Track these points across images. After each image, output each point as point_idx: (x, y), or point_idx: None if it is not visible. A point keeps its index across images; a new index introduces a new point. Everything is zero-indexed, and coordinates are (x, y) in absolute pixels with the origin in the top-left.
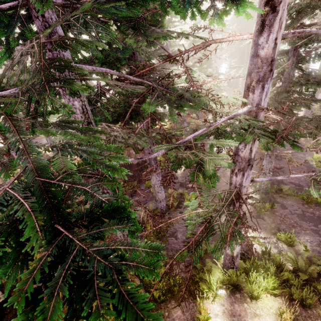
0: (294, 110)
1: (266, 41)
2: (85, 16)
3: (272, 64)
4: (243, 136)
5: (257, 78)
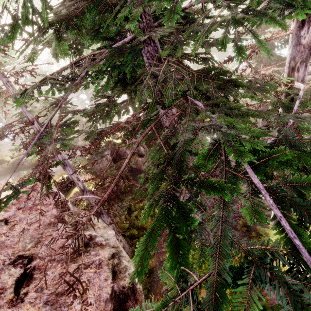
0: None
1: (306, 33)
2: (161, 39)
3: None
4: (306, 104)
5: (301, 60)
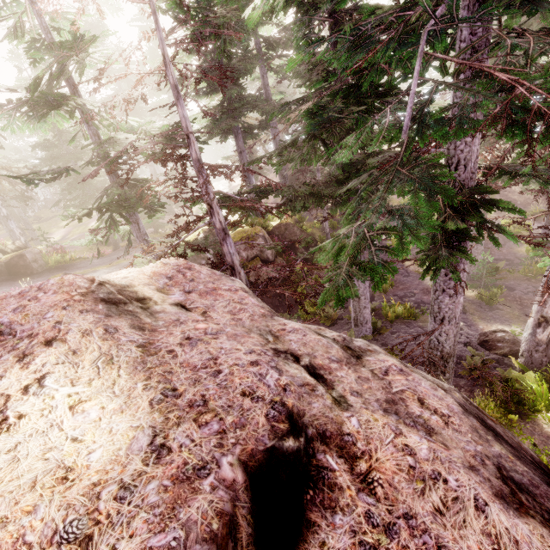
0: None
1: None
2: None
3: None
4: None
5: None
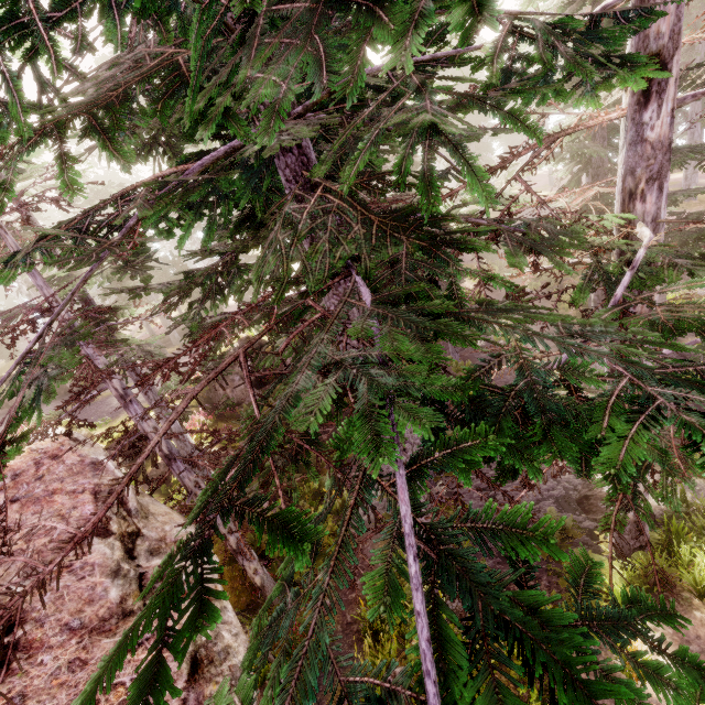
0: None
1: (656, 117)
2: (327, 133)
3: (670, 149)
4: (660, 275)
5: (647, 176)
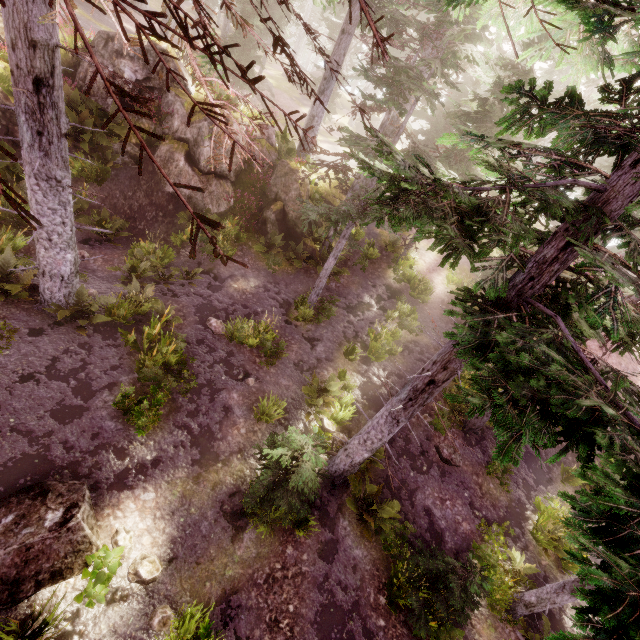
0: (575, 319)
1: None
2: None
3: None
4: None
5: None
